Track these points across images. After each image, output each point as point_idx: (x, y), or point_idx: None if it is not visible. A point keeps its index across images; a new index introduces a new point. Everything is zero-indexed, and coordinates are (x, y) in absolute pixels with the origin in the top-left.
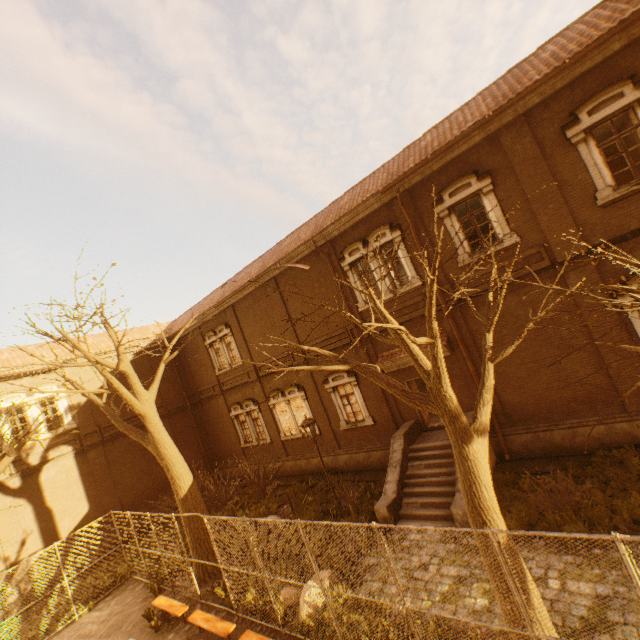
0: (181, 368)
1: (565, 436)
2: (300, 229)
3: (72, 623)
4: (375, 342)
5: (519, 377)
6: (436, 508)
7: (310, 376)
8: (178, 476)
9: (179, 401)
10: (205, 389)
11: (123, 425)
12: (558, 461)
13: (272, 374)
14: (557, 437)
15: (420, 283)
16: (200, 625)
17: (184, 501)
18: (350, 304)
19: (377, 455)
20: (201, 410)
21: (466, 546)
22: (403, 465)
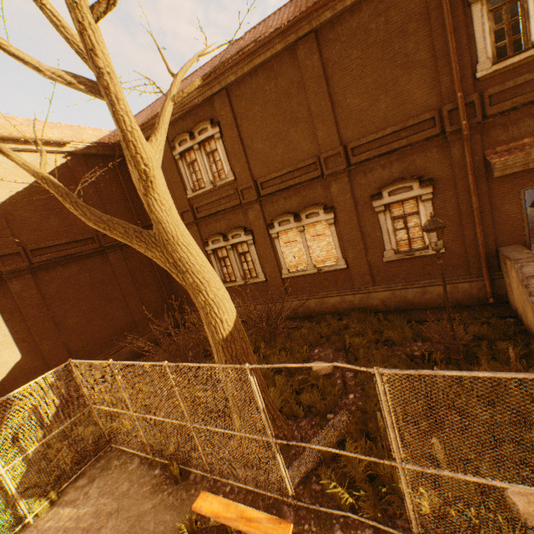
0: (132, 191)
1: None
2: None
3: (22, 530)
4: (486, 131)
5: None
6: None
7: (349, 191)
8: (217, 302)
9: None
10: None
11: (92, 213)
12: None
13: (285, 190)
14: None
15: None
16: None
17: (228, 343)
18: (460, 67)
19: (438, 291)
20: None
21: None
22: None
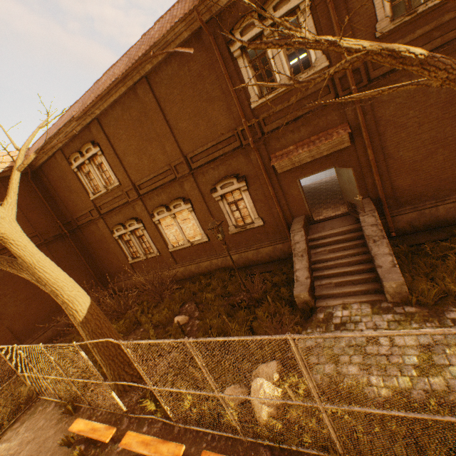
0: (49, 197)
1: (449, 209)
2: (171, 9)
3: None
4: (268, 143)
5: (415, 161)
6: (352, 285)
7: (196, 187)
8: (71, 300)
9: (55, 230)
10: (81, 215)
11: None
12: (441, 231)
13: (154, 190)
14: (442, 211)
15: (327, 64)
16: (138, 452)
17: (85, 324)
18: (241, 101)
19: (266, 251)
20: (81, 236)
21: (405, 314)
22: (308, 253)
